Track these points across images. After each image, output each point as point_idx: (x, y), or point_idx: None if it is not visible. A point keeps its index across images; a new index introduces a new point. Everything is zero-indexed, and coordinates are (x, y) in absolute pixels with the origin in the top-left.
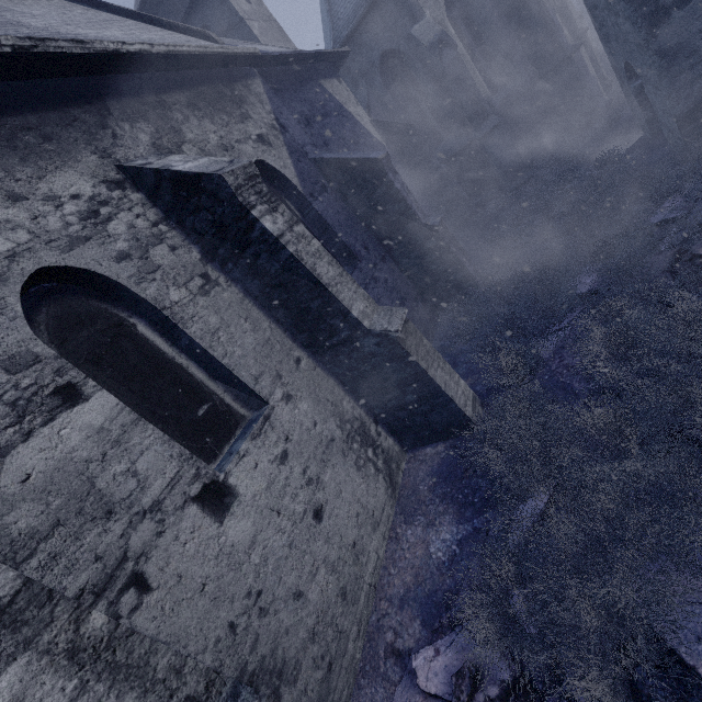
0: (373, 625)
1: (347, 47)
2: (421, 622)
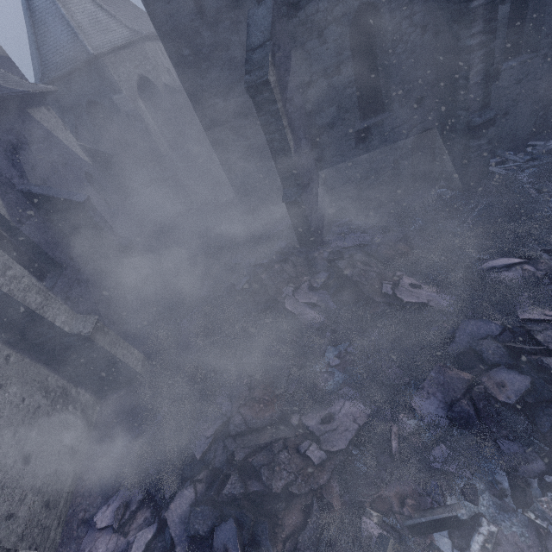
0: (70, 515)
1: (55, 87)
2: (102, 497)
